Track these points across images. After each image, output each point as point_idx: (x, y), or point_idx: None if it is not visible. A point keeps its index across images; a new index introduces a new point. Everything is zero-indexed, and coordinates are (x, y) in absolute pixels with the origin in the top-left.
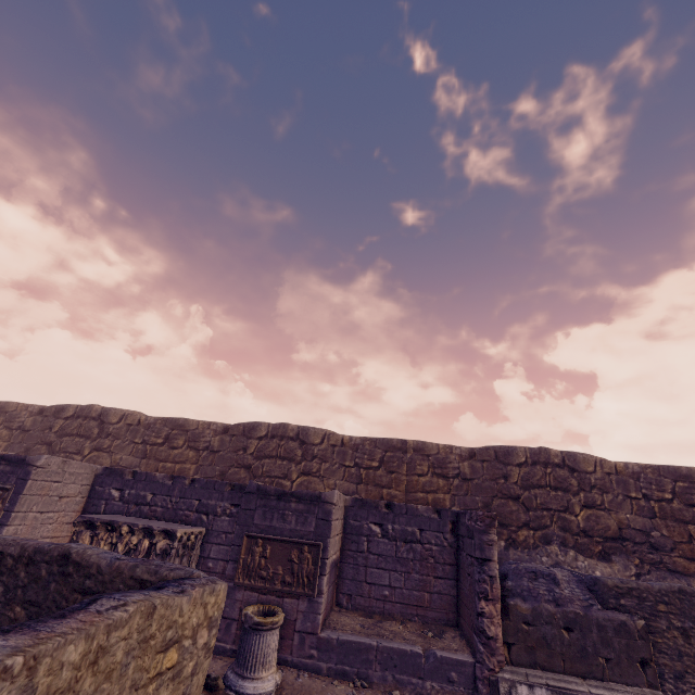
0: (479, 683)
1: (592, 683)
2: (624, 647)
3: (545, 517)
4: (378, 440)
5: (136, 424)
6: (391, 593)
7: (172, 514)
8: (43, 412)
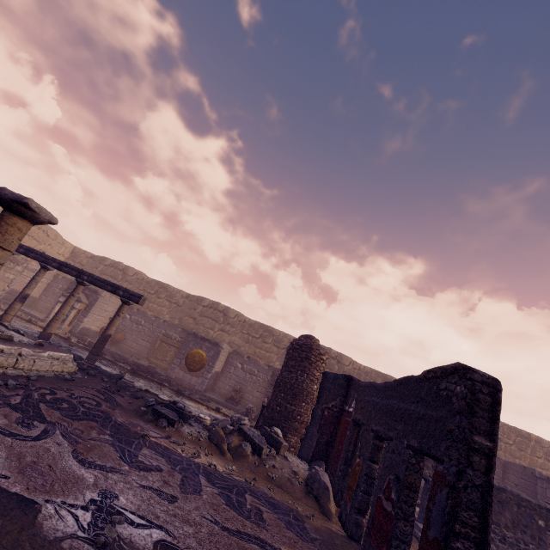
0: None
1: None
2: None
3: None
4: (512, 428)
5: (358, 369)
6: None
7: None
8: None
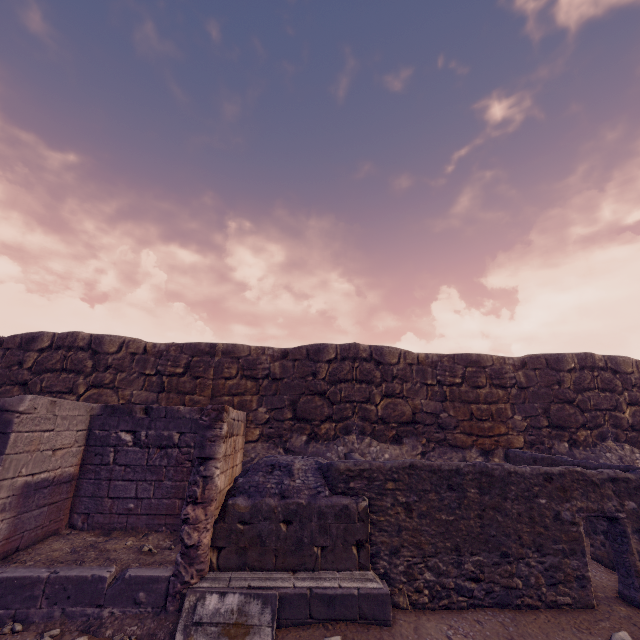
0: (168, 600)
1: (301, 576)
2: (342, 532)
3: (348, 409)
4: (185, 345)
5: None
6: (137, 505)
7: None
8: None
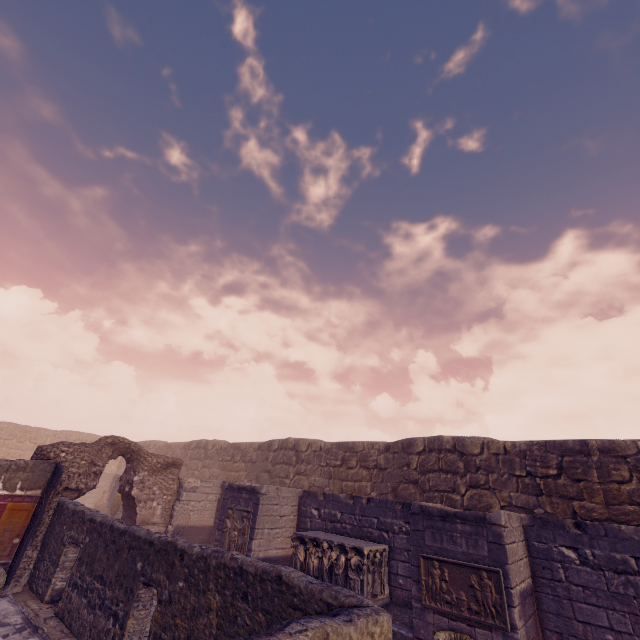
0: None
1: None
2: None
3: None
4: (547, 443)
5: (318, 450)
6: (616, 639)
7: (358, 530)
8: (261, 447)
